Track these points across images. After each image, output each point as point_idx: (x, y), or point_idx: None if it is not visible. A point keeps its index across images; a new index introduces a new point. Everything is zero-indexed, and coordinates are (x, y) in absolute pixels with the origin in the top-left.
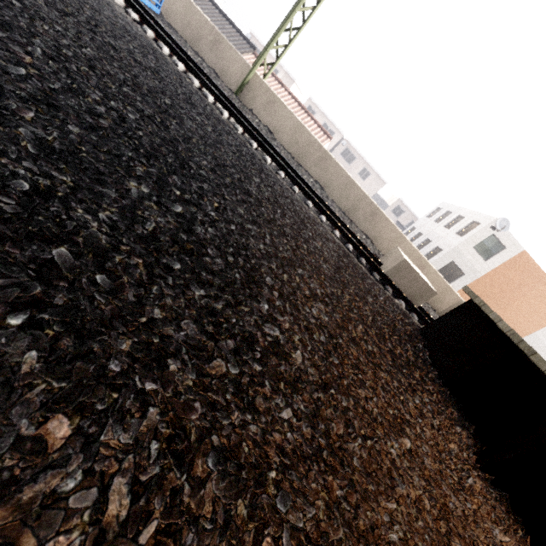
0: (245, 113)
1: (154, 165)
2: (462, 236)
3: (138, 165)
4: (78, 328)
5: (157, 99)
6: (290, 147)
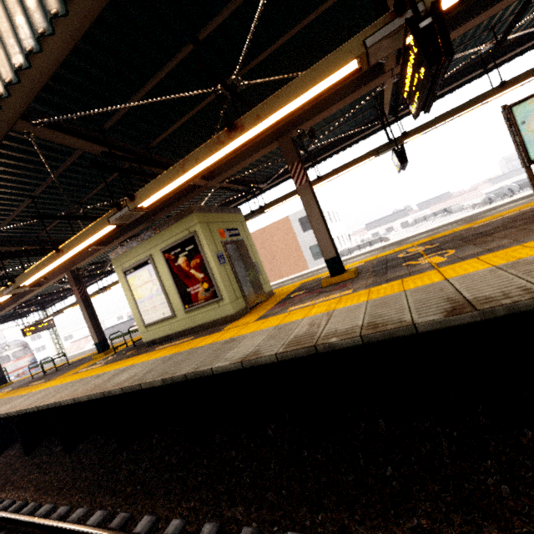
0: None
1: None
2: None
3: None
4: None
5: None
6: None
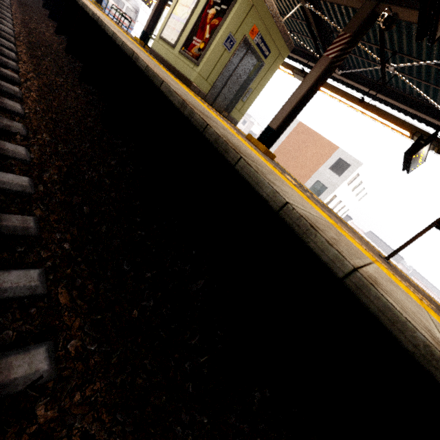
0: None
1: None
2: None
3: None
4: None
5: None
6: None
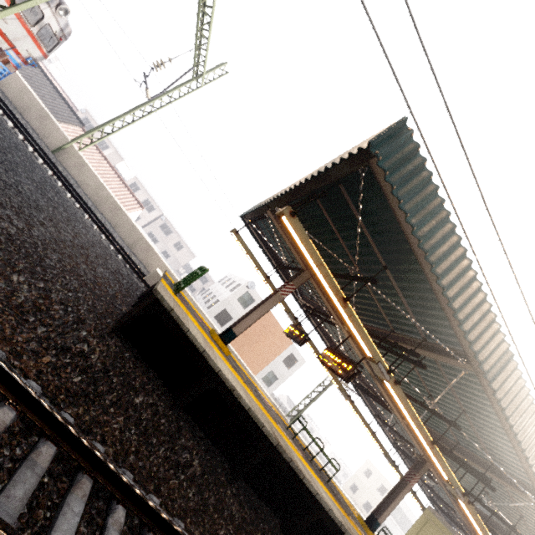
0: (58, 166)
1: (4, 166)
2: (232, 292)
3: None
4: None
5: (2, 143)
6: (92, 196)
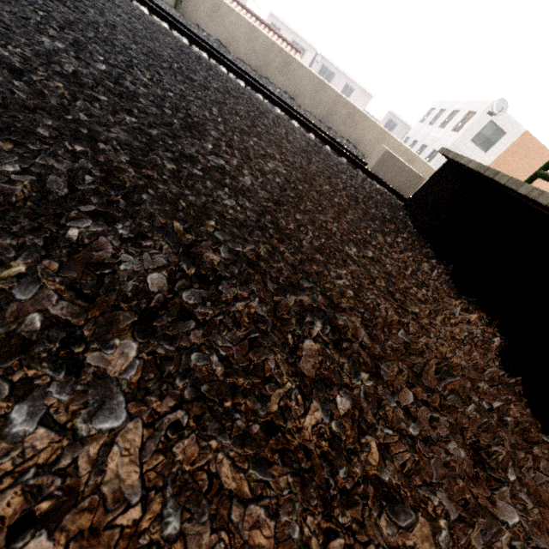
0: (189, 28)
1: (70, 34)
2: (458, 131)
3: (50, 28)
4: (1, 104)
5: None
6: (248, 58)
